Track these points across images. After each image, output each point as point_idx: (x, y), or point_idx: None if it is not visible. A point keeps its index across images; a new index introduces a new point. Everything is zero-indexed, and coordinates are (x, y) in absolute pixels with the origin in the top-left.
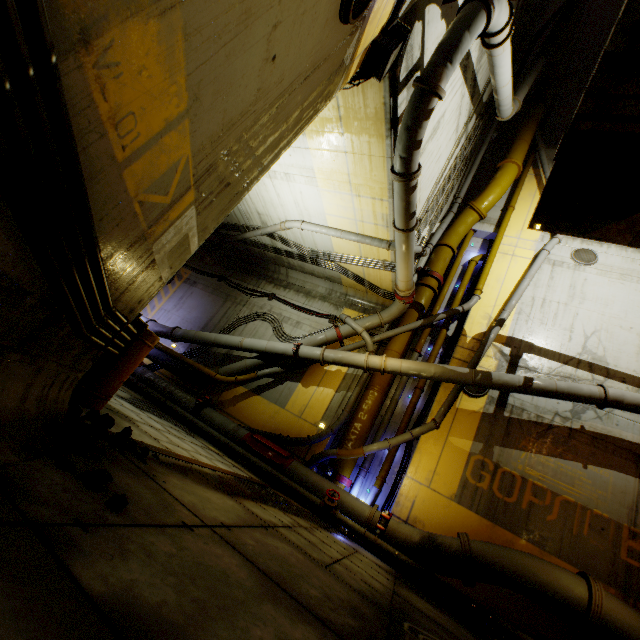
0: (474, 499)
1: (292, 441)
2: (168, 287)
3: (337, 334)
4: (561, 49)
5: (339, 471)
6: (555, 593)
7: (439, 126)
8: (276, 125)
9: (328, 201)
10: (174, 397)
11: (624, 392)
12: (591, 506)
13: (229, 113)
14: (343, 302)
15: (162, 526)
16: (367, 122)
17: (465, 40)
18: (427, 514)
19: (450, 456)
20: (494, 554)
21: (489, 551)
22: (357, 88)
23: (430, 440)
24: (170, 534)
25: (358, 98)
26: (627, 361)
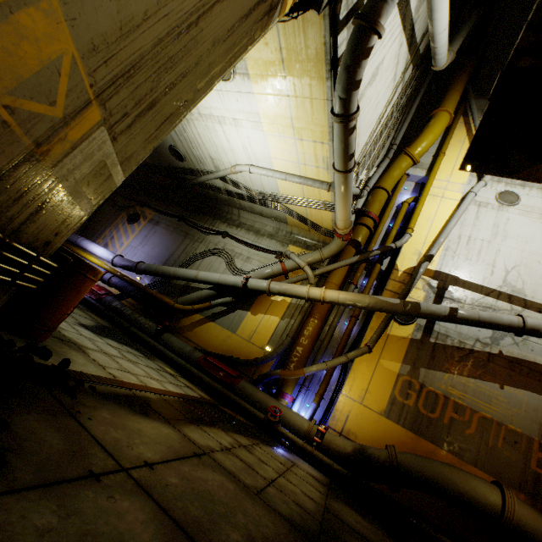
0: (401, 414)
1: (241, 362)
2: (134, 226)
3: (282, 268)
4: (493, 4)
5: (282, 389)
6: (472, 500)
7: (378, 72)
8: (202, 44)
9: (273, 145)
10: (138, 323)
11: (541, 322)
12: (506, 422)
13: (126, 6)
14: (288, 240)
15: (55, 483)
16: (308, 64)
17: None
18: (359, 427)
19: (381, 377)
20: (418, 465)
21: (414, 462)
22: (298, 28)
23: (363, 362)
24: (60, 495)
25: (299, 39)
26: None
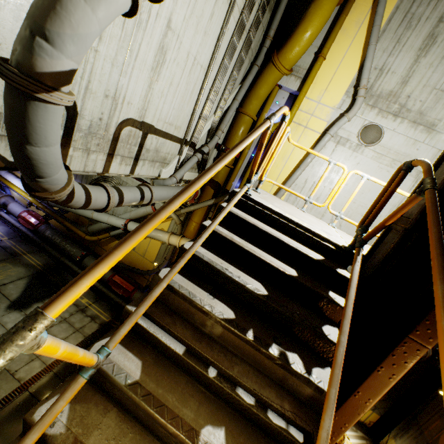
0: None
1: (139, 273)
2: None
3: (153, 211)
4: None
5: None
6: None
7: (166, 48)
8: None
9: None
10: (66, 251)
11: None
12: None
13: None
14: None
15: None
16: None
17: (36, 154)
18: None
19: None
20: None
21: None
22: None
23: None
24: None
25: None
26: None
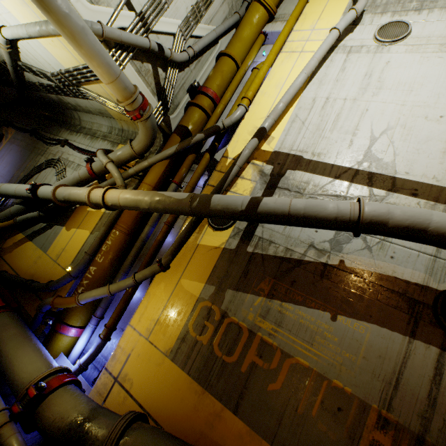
0: (190, 356)
1: (34, 287)
2: None
3: (87, 170)
4: None
5: (64, 320)
6: None
7: None
8: None
9: None
10: None
11: (393, 207)
12: (331, 375)
13: None
14: (120, 138)
15: None
16: None
17: None
18: (138, 371)
19: (177, 302)
20: None
21: None
22: None
23: (162, 283)
24: None
25: None
26: (426, 165)
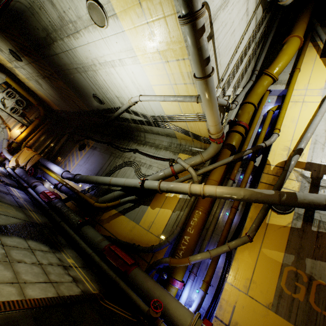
0: (291, 310)
1: (140, 249)
2: (82, 152)
3: (171, 171)
4: None
5: (172, 275)
6: None
7: (229, 0)
8: None
9: (150, 74)
10: (68, 218)
11: None
12: None
13: None
14: (178, 149)
15: None
16: None
17: None
18: (247, 321)
19: (264, 266)
20: None
21: None
22: None
23: (245, 251)
24: None
25: None
26: None
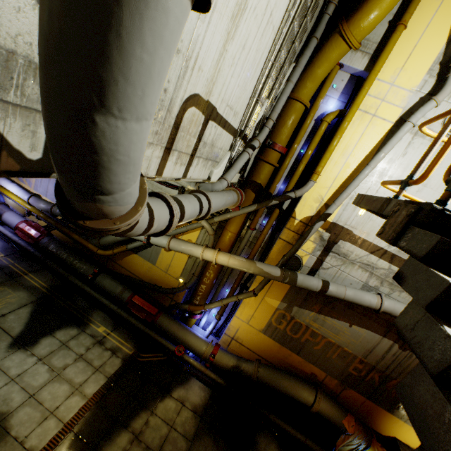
0: (273, 333)
1: (162, 292)
2: None
3: None
4: None
5: (193, 312)
6: (296, 399)
7: None
8: None
9: None
10: (74, 268)
11: (396, 308)
12: (343, 346)
13: None
14: None
15: None
16: None
17: (111, 138)
18: (245, 336)
19: (263, 309)
20: (269, 380)
21: (267, 378)
22: None
23: (252, 298)
24: None
25: None
26: None
